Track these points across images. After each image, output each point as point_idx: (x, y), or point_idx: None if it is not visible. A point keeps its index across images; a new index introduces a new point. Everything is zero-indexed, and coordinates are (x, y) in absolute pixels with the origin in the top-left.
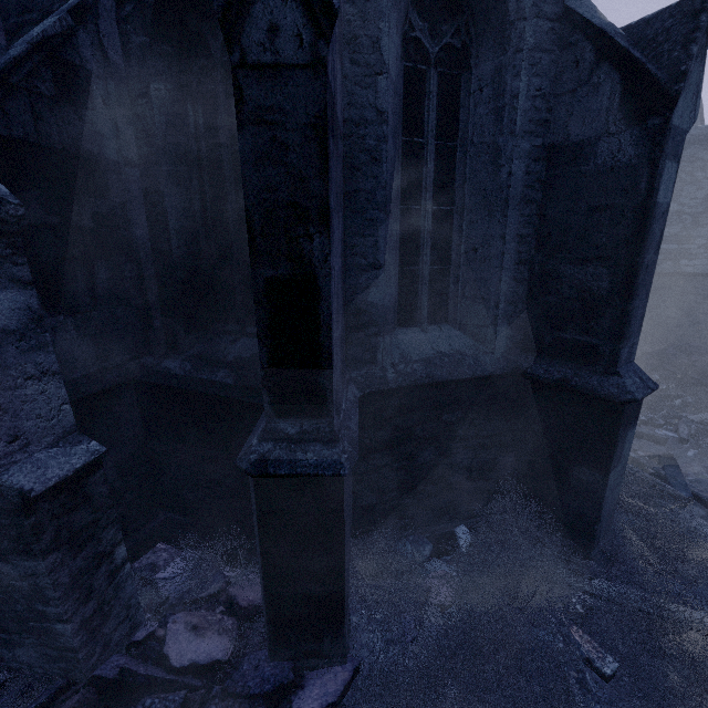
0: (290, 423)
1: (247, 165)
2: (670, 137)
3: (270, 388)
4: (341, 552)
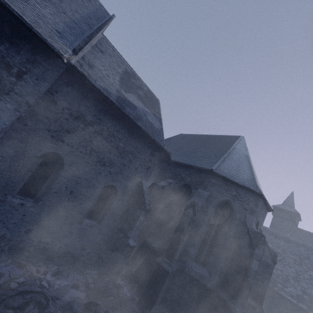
0: (166, 259)
1: (179, 223)
2: (255, 255)
3: (166, 251)
4: (161, 289)
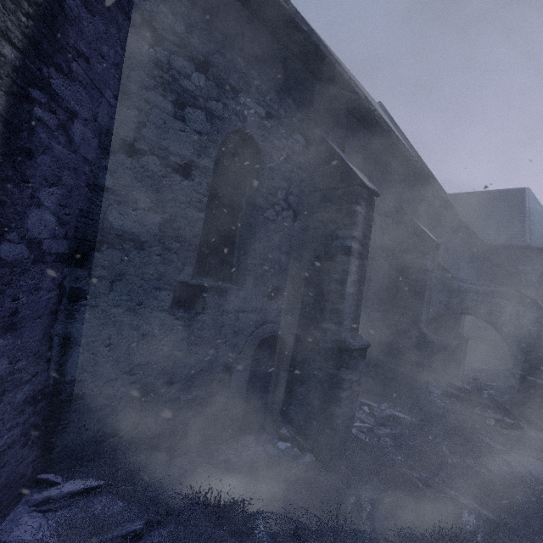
0: None
1: None
2: None
3: None
4: None
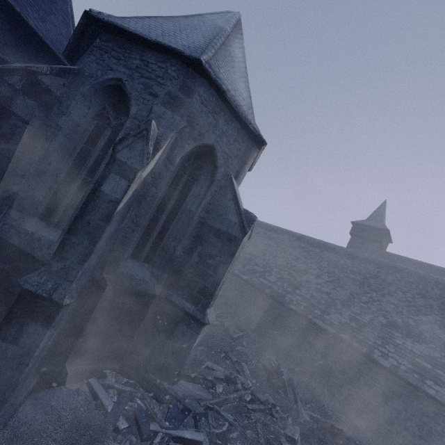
0: None
1: None
2: (116, 164)
3: None
4: None
